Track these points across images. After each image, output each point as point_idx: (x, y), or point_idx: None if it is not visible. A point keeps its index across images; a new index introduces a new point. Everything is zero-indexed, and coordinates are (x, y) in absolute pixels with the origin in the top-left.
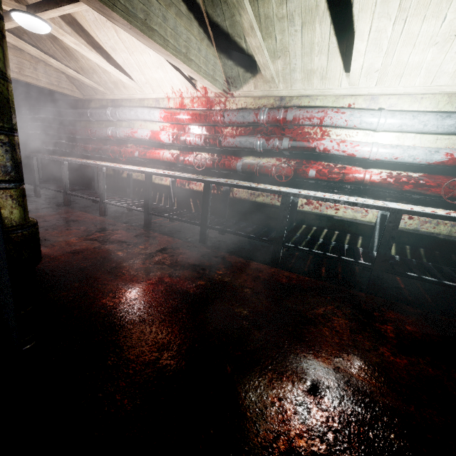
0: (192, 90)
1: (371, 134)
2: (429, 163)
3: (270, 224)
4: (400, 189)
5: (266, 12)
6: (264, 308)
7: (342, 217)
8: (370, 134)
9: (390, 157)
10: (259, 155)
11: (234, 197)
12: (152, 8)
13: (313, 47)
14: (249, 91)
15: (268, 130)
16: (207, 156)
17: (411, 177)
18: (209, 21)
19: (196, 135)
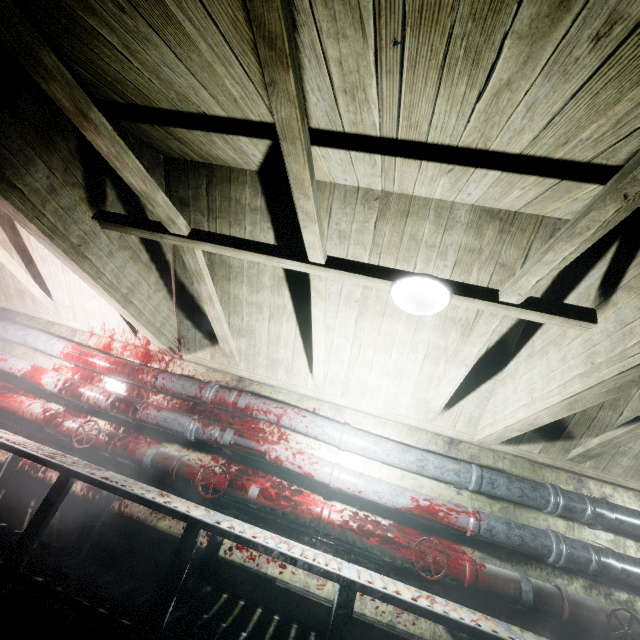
0: (130, 335)
1: (336, 451)
2: (396, 507)
3: None
4: (366, 541)
5: (237, 293)
6: None
7: (289, 584)
8: (335, 451)
9: (354, 488)
10: (190, 445)
11: (120, 512)
12: (96, 241)
13: (279, 338)
14: (203, 359)
15: (214, 412)
16: (108, 427)
17: (378, 525)
18: (175, 278)
19: (103, 391)
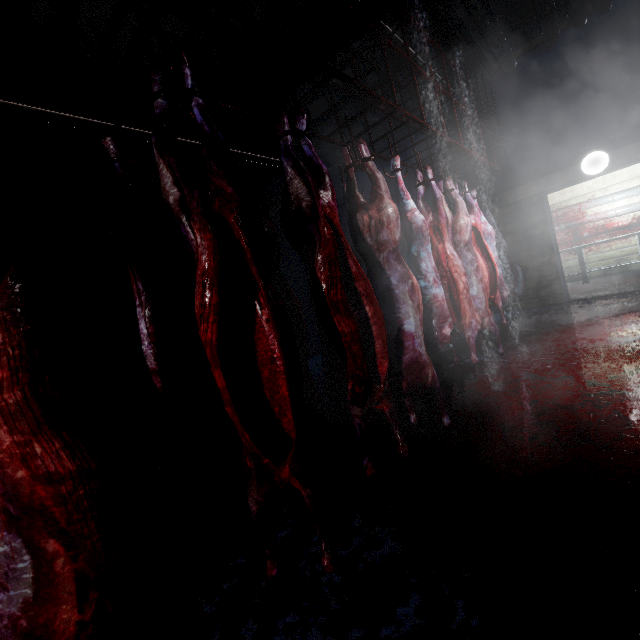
0: None
1: (612, 204)
2: None
3: (568, 271)
4: None
5: None
6: (594, 287)
7: (615, 250)
8: (611, 204)
9: (628, 211)
10: None
11: None
12: None
13: None
14: None
15: None
16: None
17: None
18: None
19: None
